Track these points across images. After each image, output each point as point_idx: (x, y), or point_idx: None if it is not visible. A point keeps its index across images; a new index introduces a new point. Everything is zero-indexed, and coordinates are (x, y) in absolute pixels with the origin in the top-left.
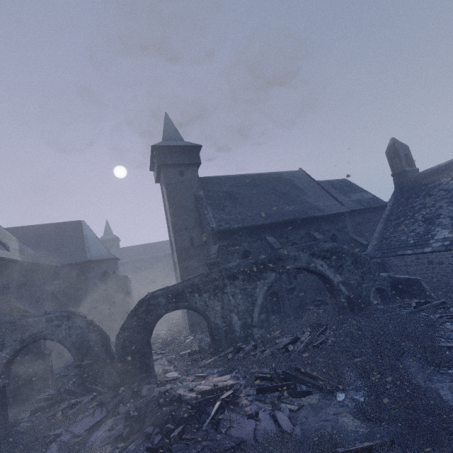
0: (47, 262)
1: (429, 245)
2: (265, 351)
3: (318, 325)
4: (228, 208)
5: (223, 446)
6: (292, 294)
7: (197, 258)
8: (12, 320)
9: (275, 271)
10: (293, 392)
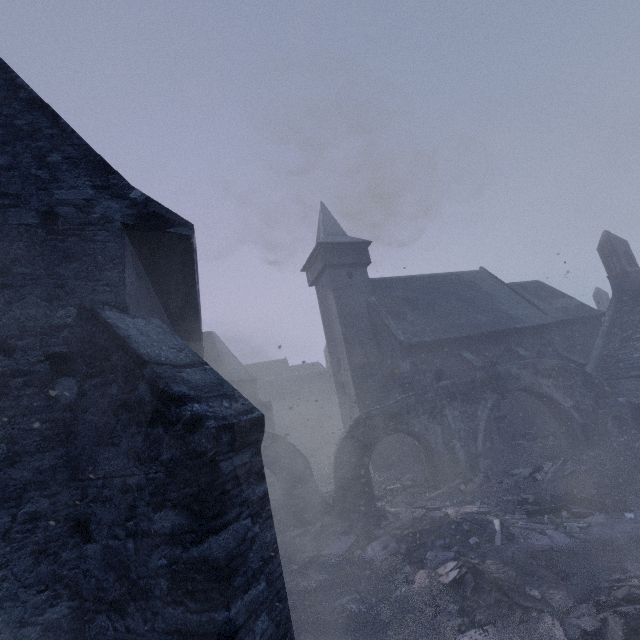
0: None
1: None
2: (504, 482)
3: (553, 457)
4: (411, 317)
5: (535, 548)
6: (503, 423)
7: (375, 379)
8: None
9: (496, 391)
10: (573, 512)
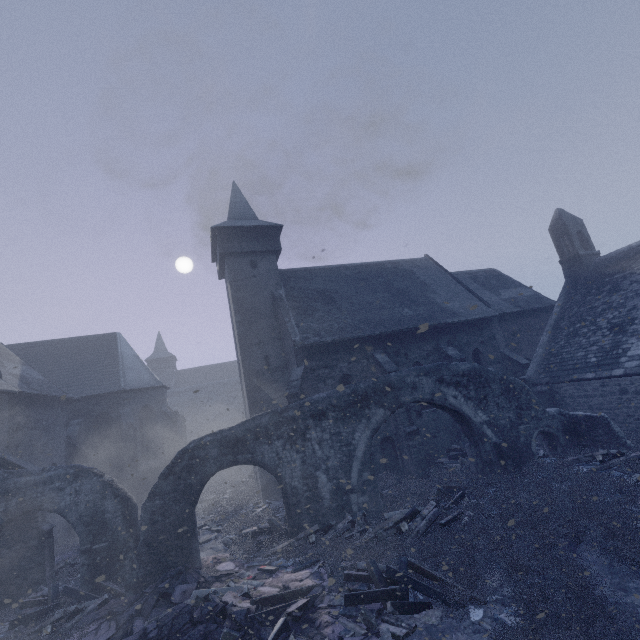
0: (60, 394)
1: (621, 366)
2: (367, 531)
3: (450, 490)
4: (320, 313)
5: None
6: (414, 439)
7: (275, 386)
8: None
9: (384, 406)
10: (401, 604)
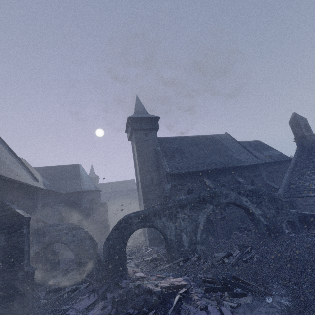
0: (58, 191)
1: None
2: (207, 262)
3: (244, 246)
4: (177, 159)
5: None
6: (223, 221)
7: (155, 192)
8: (38, 227)
9: (212, 204)
10: (232, 293)
